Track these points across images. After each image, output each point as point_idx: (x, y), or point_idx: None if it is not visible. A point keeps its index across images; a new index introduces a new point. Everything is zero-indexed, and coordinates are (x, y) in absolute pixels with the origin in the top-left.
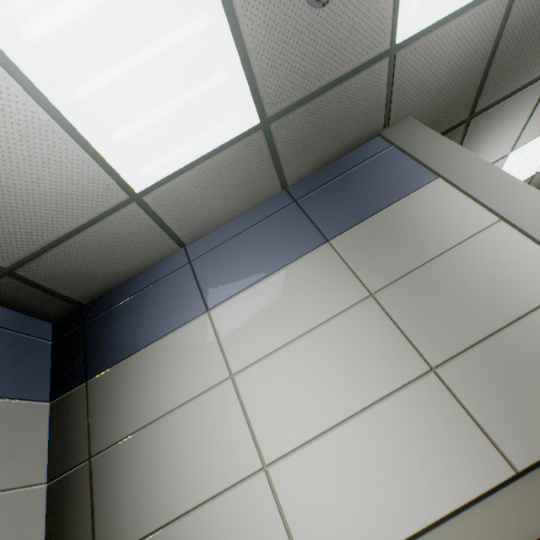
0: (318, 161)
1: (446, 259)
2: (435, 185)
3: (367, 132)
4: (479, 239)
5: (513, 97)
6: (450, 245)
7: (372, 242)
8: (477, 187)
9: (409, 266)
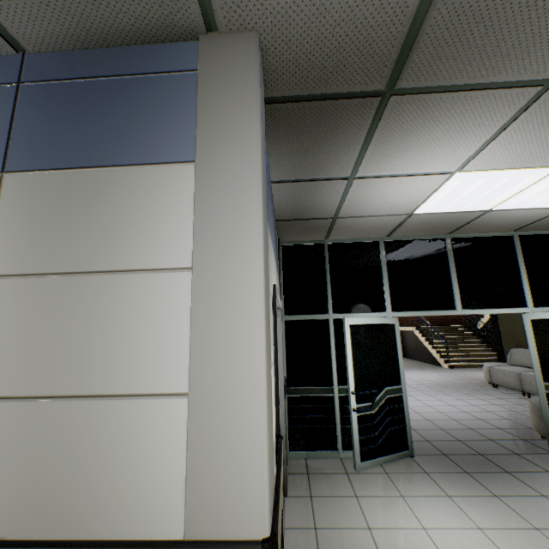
0: (75, 30)
1: (94, 282)
2: (182, 171)
3: (170, 20)
4: (149, 279)
5: (469, 94)
6: (115, 268)
7: (45, 207)
8: (211, 207)
9: (52, 266)
